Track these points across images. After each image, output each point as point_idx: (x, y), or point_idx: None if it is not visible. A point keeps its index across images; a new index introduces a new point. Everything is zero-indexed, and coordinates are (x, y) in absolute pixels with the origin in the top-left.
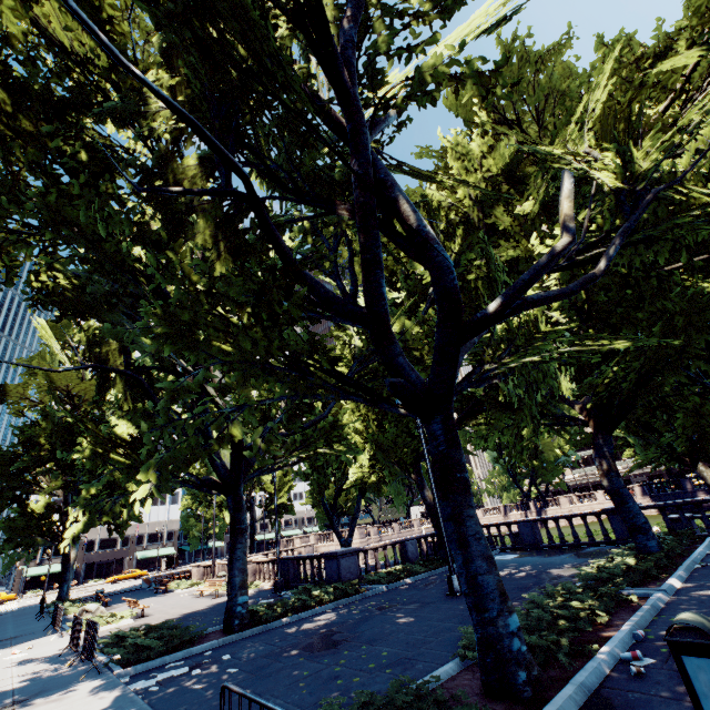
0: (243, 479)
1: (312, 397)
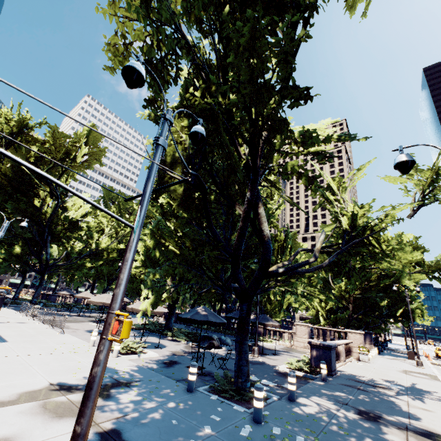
0: (28, 272)
1: (24, 268)
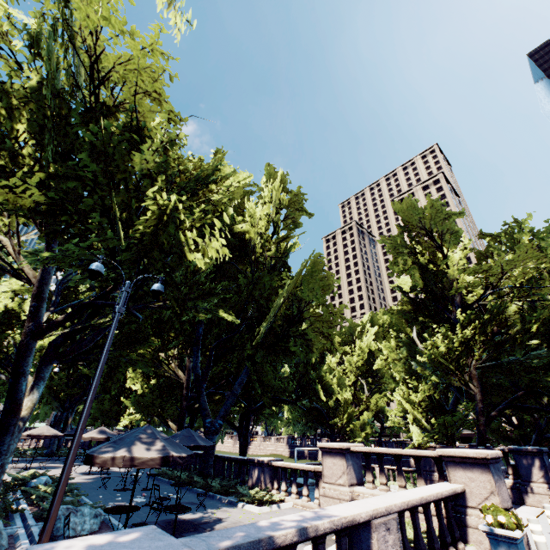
0: None
1: None
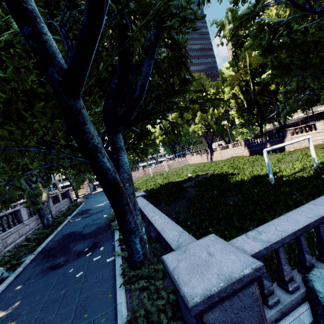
0: None
1: None
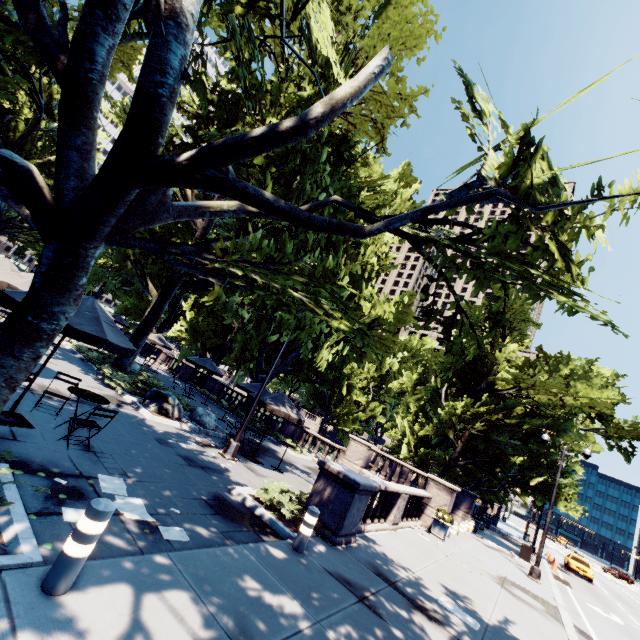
0: None
1: None
